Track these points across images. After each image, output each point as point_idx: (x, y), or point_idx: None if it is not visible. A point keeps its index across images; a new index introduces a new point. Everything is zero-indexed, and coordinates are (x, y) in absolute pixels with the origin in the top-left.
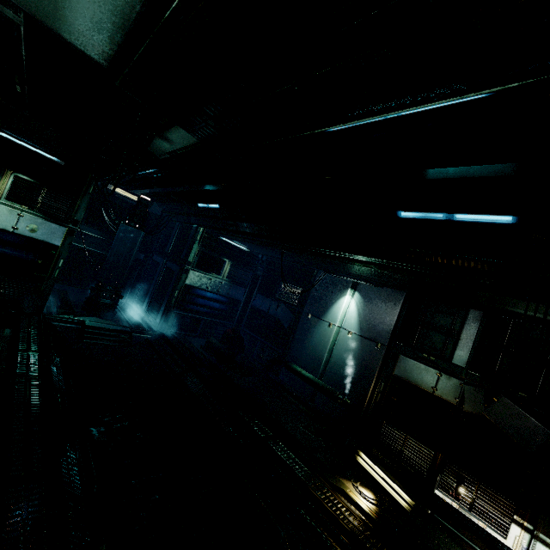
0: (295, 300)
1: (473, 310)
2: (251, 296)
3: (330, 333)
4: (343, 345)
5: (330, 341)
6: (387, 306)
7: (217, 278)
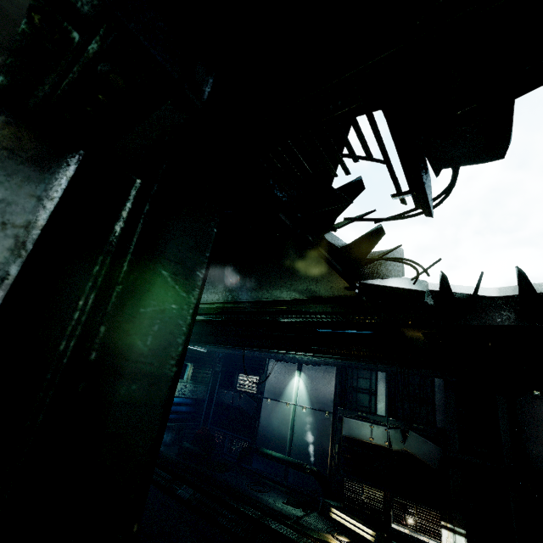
0: (254, 388)
1: (379, 372)
2: (214, 392)
3: (289, 412)
4: (301, 420)
5: (290, 419)
6: (326, 380)
7: (182, 382)
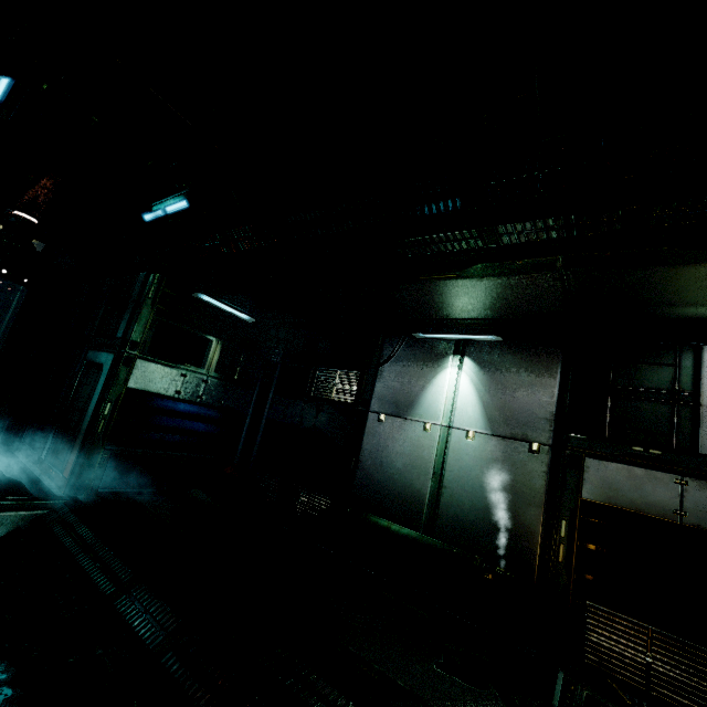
0: (349, 394)
1: None
2: (264, 401)
3: (430, 442)
4: (461, 460)
5: (433, 457)
6: (532, 372)
7: (197, 374)
